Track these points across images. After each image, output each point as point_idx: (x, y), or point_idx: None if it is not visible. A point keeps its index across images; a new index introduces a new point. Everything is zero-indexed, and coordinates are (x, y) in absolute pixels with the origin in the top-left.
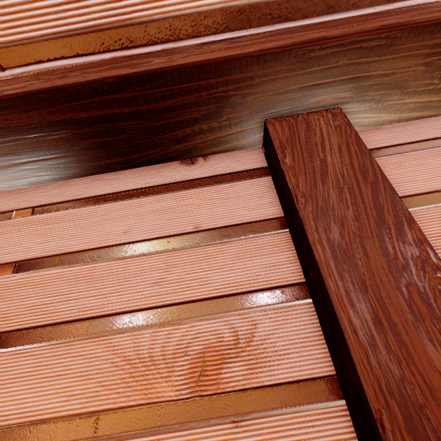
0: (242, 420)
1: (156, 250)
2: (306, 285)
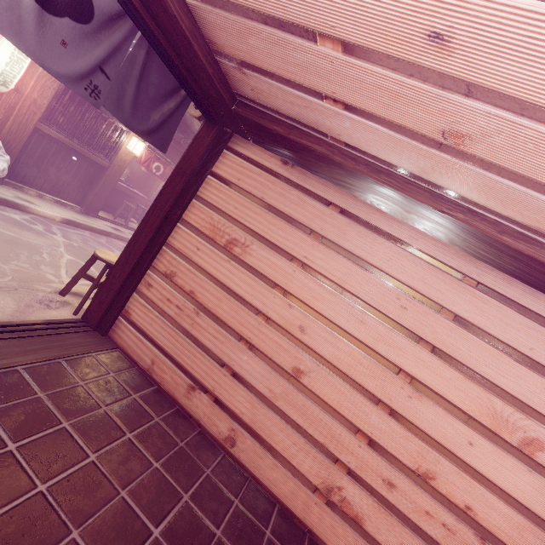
0: (533, 472)
1: (543, 375)
2: None
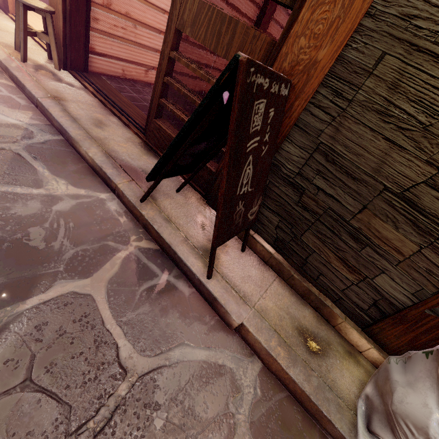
0: None
1: None
2: (252, 23)
